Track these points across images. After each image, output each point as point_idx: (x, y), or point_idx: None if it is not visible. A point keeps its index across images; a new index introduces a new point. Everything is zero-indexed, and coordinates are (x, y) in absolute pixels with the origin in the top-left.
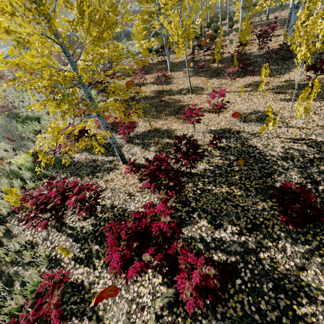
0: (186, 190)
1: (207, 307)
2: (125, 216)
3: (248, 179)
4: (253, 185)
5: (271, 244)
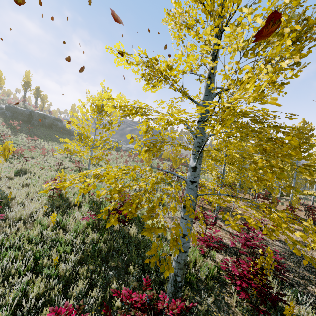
0: (258, 250)
1: (277, 287)
2: (221, 242)
3: (298, 263)
4: (302, 266)
5: (314, 287)
